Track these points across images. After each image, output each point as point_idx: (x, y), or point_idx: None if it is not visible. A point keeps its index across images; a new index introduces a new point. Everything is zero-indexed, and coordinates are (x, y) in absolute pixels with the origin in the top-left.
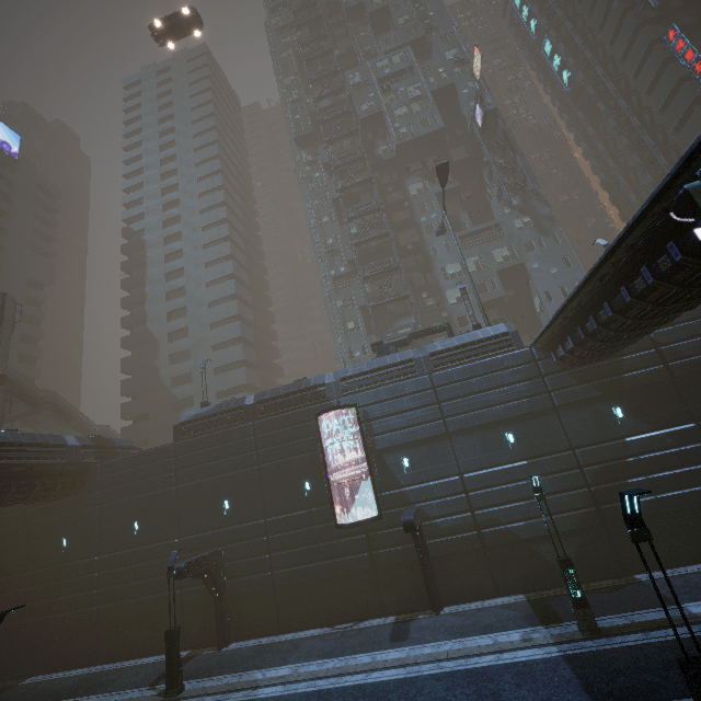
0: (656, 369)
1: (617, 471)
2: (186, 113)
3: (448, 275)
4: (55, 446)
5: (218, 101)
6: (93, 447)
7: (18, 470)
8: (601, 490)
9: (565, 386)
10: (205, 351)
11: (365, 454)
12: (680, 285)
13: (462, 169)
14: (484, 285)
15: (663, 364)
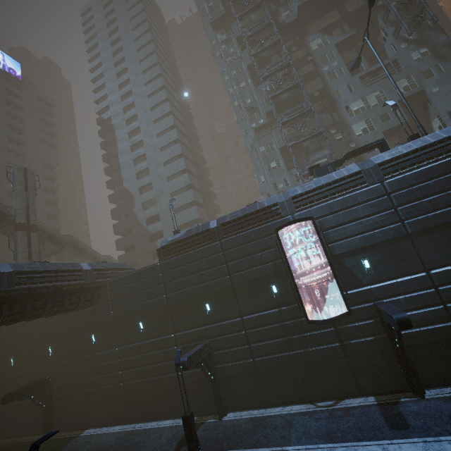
0: None
1: None
2: (127, 23)
3: (352, 112)
4: (74, 271)
5: (148, 11)
6: (101, 270)
7: (50, 291)
8: None
9: None
10: (166, 197)
11: (327, 259)
12: None
13: (356, 19)
14: (386, 115)
15: None
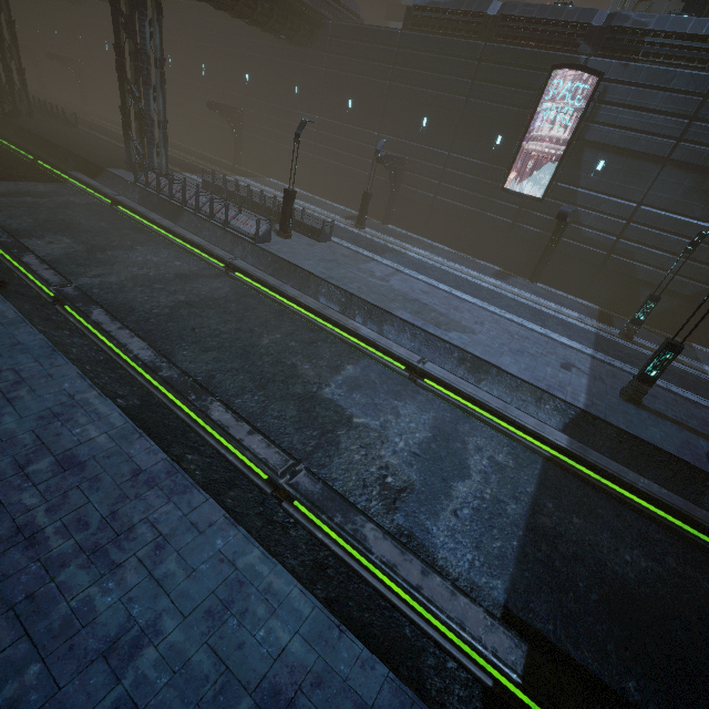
0: None
1: None
2: None
3: None
4: None
5: None
6: None
7: None
8: None
9: None
10: None
11: (570, 137)
12: None
13: None
14: None
15: None
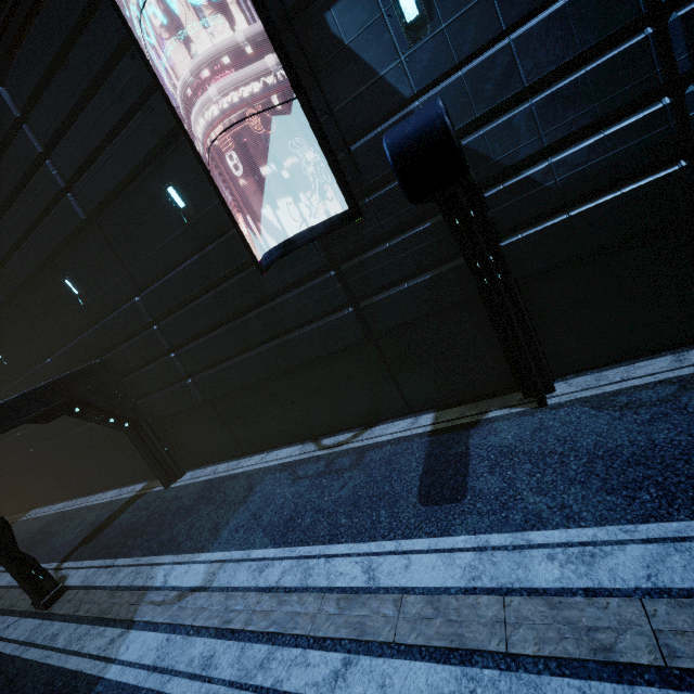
0: None
1: None
2: None
3: None
4: None
5: None
6: None
7: None
8: None
9: None
10: None
11: (260, 21)
12: None
13: None
14: None
15: None
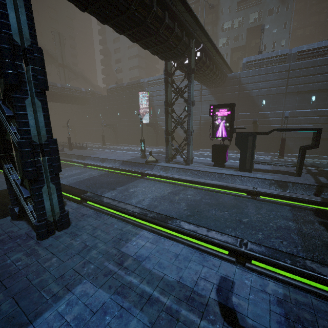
0: (235, 93)
1: (208, 123)
2: None
3: (223, 29)
4: (79, 91)
5: None
6: (89, 92)
7: (72, 96)
8: (202, 127)
9: (206, 94)
10: (126, 59)
11: (148, 106)
12: (182, 71)
13: None
14: (238, 37)
15: (239, 92)
